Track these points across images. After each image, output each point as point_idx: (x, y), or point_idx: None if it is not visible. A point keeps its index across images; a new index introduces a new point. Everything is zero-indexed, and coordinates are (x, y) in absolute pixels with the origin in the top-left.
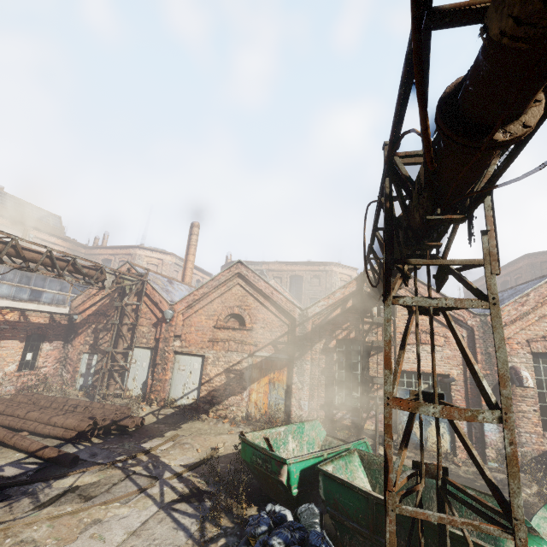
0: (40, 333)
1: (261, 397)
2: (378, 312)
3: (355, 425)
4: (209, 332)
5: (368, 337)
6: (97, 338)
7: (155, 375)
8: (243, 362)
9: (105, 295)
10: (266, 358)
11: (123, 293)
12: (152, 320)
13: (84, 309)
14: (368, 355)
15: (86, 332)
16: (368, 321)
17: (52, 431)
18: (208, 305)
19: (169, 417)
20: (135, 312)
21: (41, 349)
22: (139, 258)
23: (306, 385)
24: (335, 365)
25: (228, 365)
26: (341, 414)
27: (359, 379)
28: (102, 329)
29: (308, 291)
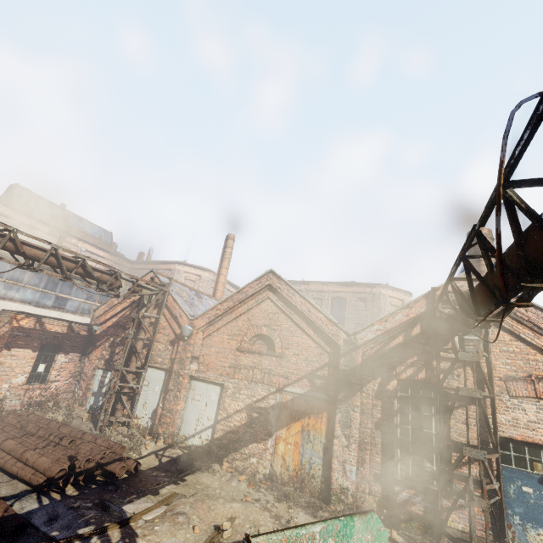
0: (56, 343)
1: (290, 449)
2: (460, 344)
3: (430, 516)
4: (231, 355)
5: (447, 379)
6: (113, 353)
7: (166, 403)
8: (269, 398)
9: (127, 305)
10: (299, 396)
11: (143, 304)
12: (170, 336)
13: (105, 320)
14: (451, 408)
15: (104, 346)
16: (446, 357)
17: (20, 470)
18: (232, 322)
19: (174, 462)
20: (154, 326)
21: (55, 361)
22: (178, 273)
23: (353, 441)
24: (396, 416)
25: (251, 400)
26: (407, 494)
27: (434, 443)
28: (120, 343)
29: (352, 315)
